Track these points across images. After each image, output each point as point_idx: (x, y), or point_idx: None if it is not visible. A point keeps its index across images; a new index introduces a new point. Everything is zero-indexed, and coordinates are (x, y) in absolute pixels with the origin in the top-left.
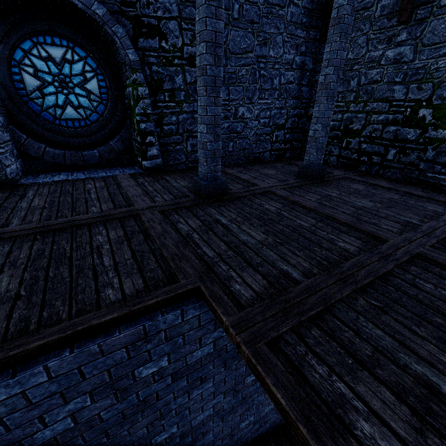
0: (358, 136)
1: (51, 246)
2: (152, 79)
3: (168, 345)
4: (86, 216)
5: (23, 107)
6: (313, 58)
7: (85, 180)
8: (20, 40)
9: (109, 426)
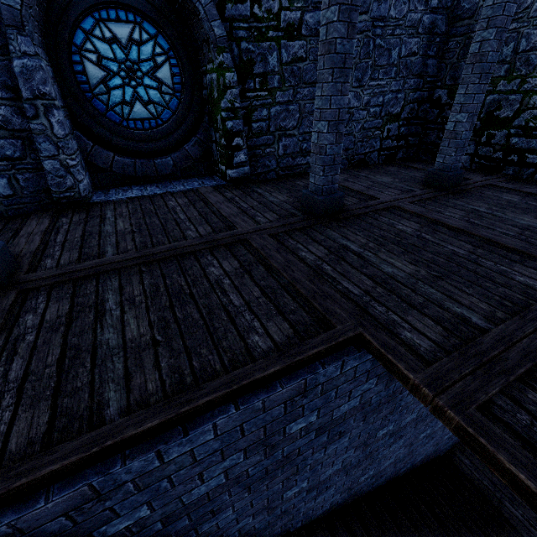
0: (507, 126)
1: (163, 280)
2: (240, 61)
3: (321, 400)
4: (186, 242)
5: (87, 106)
6: (447, 16)
7: (163, 195)
8: (80, 18)
9: (252, 481)
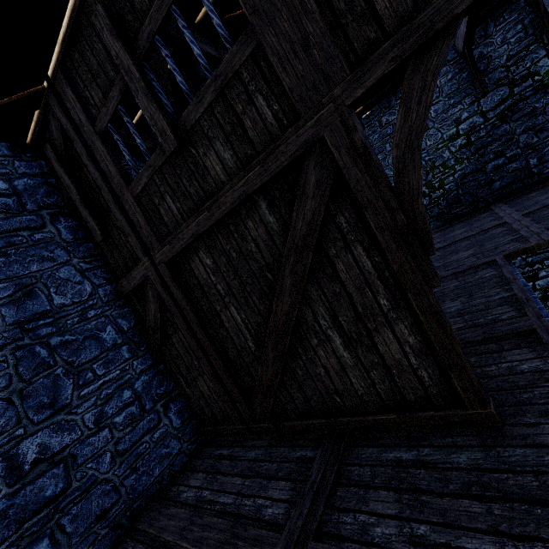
0: None
1: None
2: None
3: None
4: None
5: None
6: None
7: None
8: None
9: None
